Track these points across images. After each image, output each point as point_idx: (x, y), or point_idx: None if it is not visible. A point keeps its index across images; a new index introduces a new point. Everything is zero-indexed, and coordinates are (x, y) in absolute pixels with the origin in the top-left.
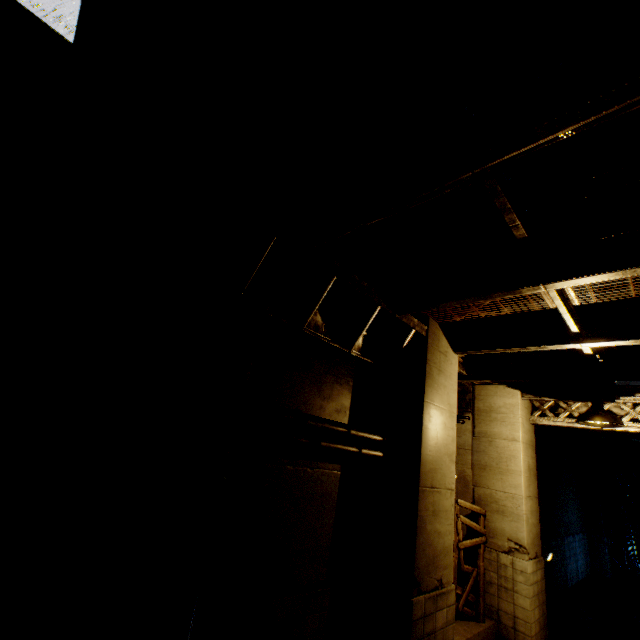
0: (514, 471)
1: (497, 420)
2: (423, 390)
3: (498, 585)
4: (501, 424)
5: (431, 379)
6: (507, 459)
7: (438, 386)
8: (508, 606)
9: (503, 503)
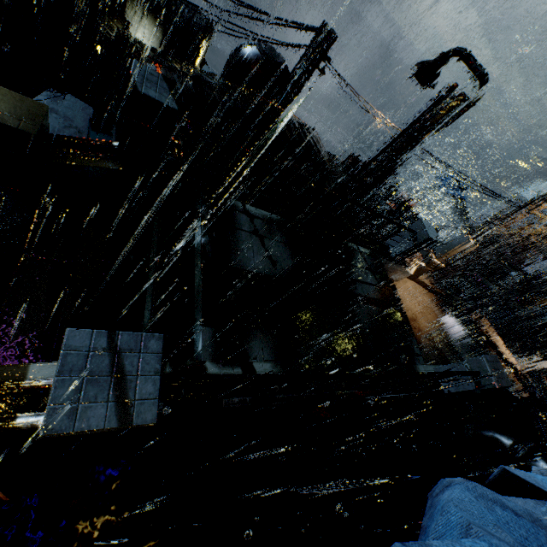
0: None
1: None
2: None
3: None
4: None
5: None
6: None
7: None
8: None
9: None
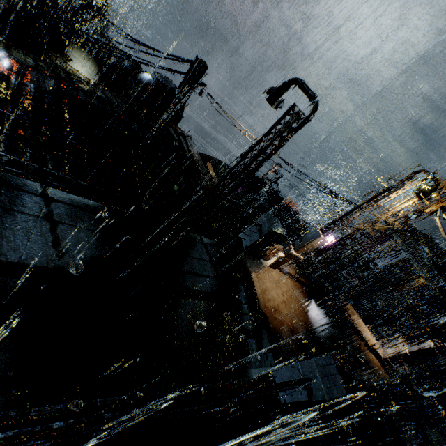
0: None
1: None
2: None
3: None
4: None
5: None
6: None
7: None
8: None
9: None
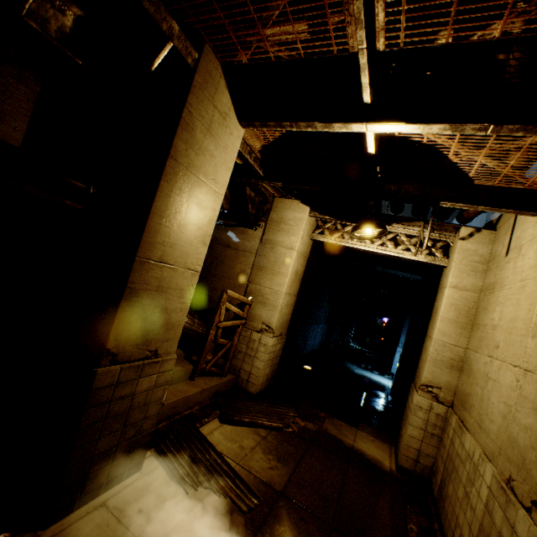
0: (283, 273)
1: (284, 231)
2: (171, 141)
3: (245, 353)
4: (286, 234)
5: (190, 134)
6: (281, 263)
7: (201, 150)
8: (248, 367)
9: (267, 297)
